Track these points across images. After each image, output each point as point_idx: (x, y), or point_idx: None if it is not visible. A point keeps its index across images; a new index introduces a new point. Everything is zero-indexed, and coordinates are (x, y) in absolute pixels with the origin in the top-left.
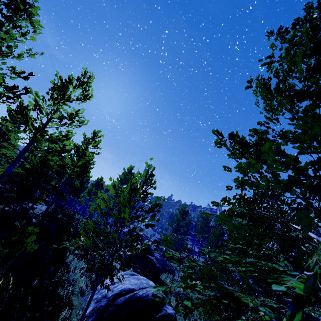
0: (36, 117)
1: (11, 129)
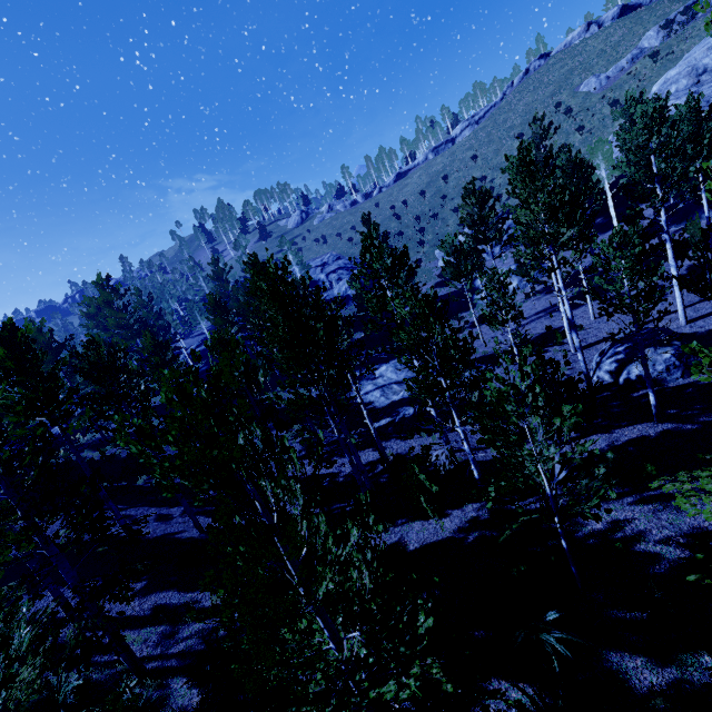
0: None
1: None
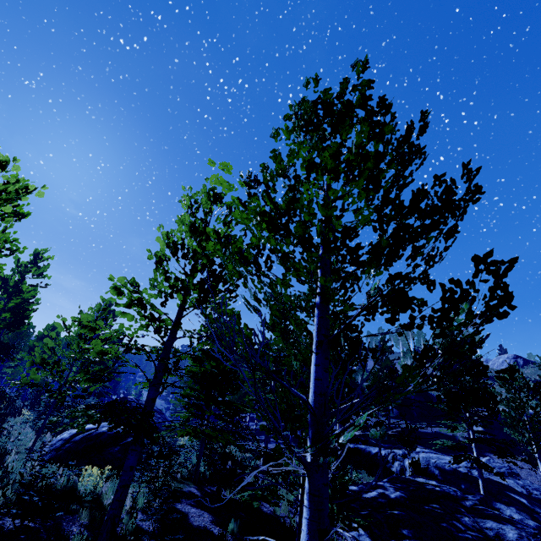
0: None
1: None
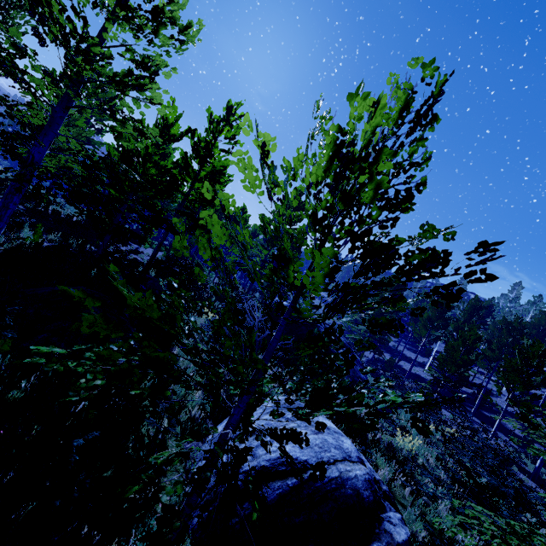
0: (70, 6)
1: (22, 46)
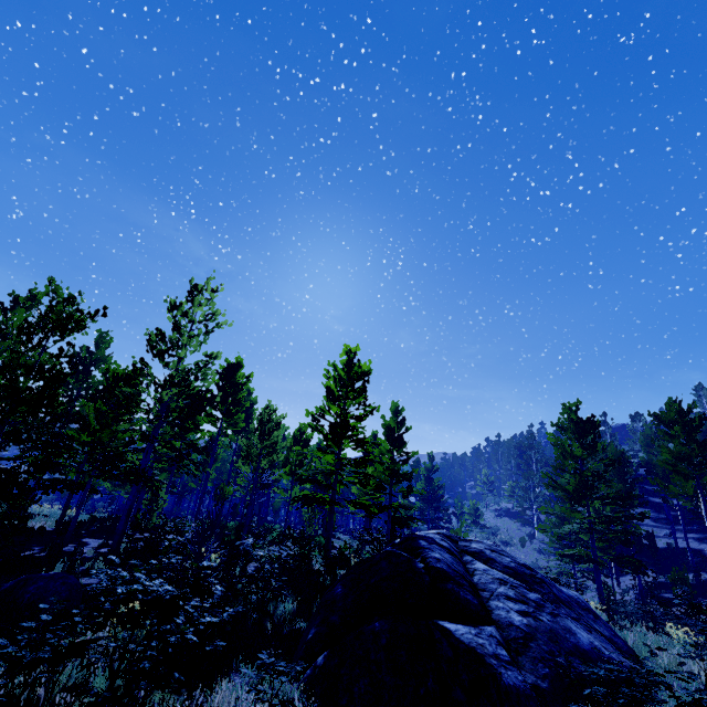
0: None
1: None
